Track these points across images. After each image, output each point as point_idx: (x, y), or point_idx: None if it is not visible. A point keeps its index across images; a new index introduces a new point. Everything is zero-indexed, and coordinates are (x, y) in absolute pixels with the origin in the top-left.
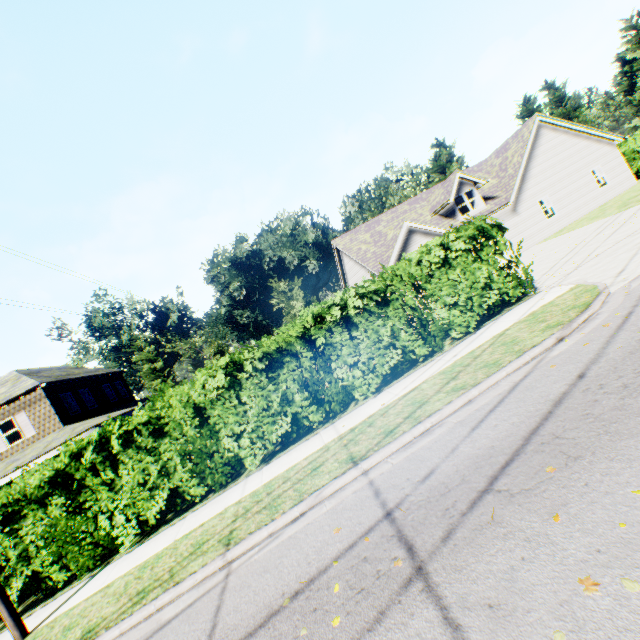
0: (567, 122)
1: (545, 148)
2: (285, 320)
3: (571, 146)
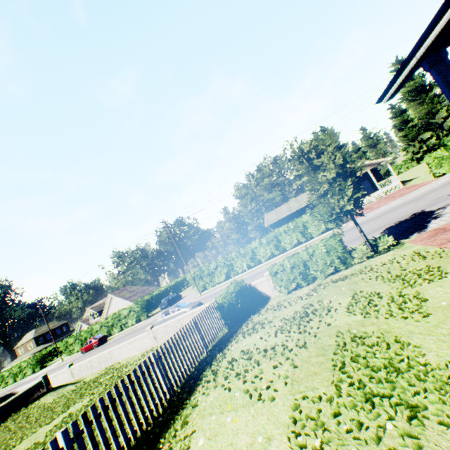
0: (117, 297)
1: (114, 302)
2: None
3: (121, 302)
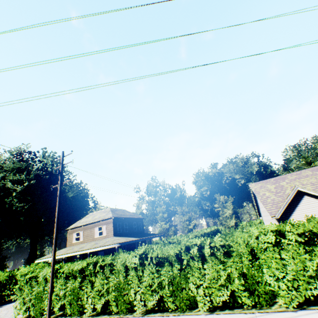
0: None
1: None
2: (220, 217)
3: None
